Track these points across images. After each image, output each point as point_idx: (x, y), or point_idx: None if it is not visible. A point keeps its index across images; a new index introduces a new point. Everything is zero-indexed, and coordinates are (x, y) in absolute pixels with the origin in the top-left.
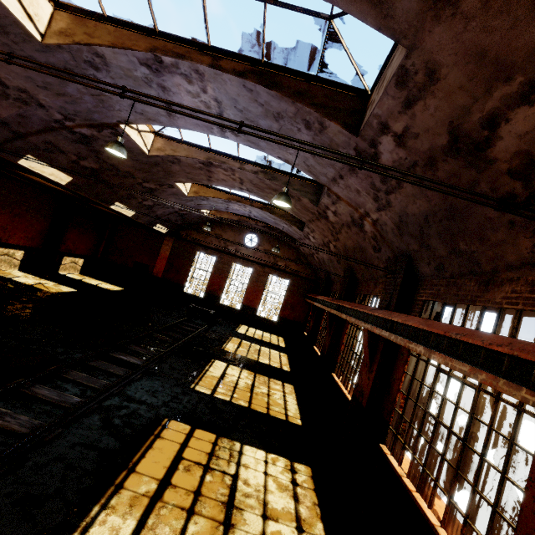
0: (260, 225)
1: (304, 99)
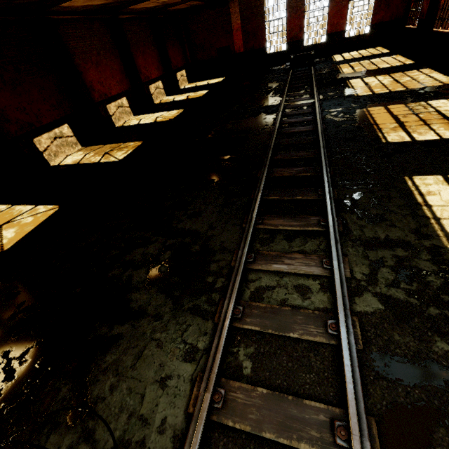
0: None
1: None
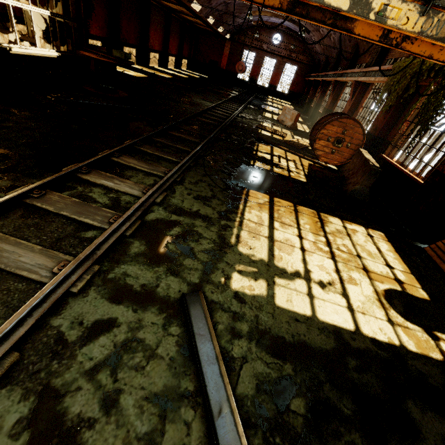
0: (284, 28)
1: None
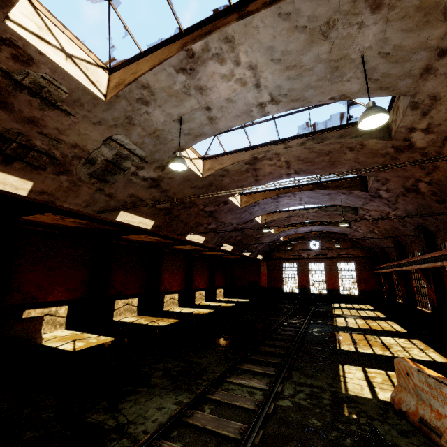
0: (317, 233)
1: (339, 188)
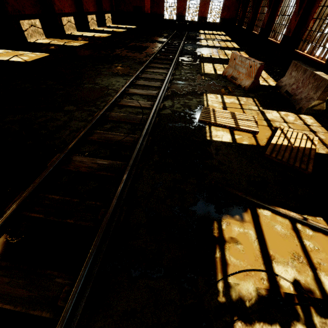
0: None
1: None
